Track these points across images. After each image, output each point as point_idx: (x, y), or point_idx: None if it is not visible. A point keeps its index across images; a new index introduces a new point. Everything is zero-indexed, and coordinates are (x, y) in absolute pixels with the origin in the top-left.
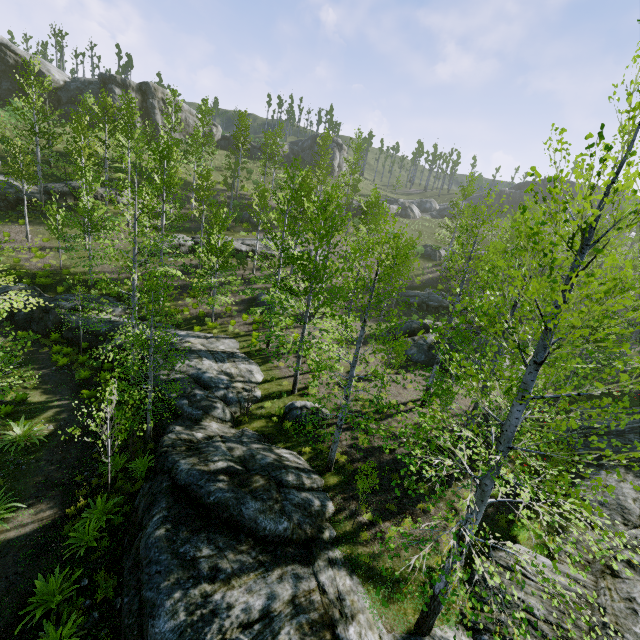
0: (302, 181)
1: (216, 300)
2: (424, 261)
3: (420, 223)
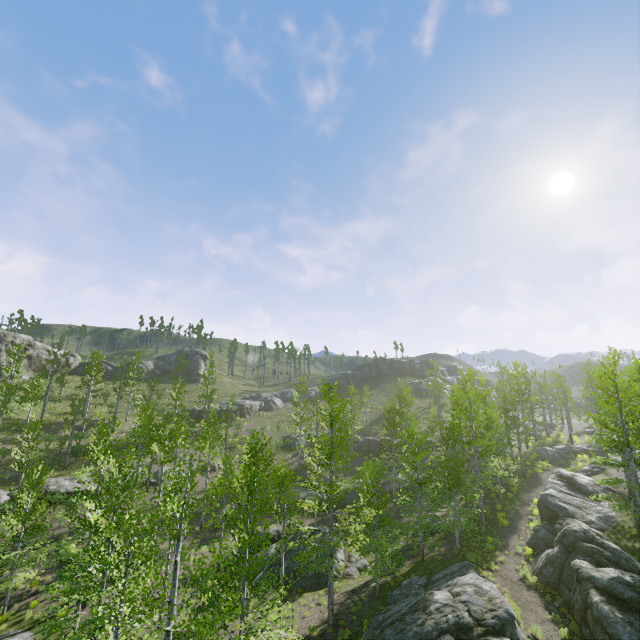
0: (142, 414)
1: (10, 581)
2: (285, 452)
3: (282, 413)
